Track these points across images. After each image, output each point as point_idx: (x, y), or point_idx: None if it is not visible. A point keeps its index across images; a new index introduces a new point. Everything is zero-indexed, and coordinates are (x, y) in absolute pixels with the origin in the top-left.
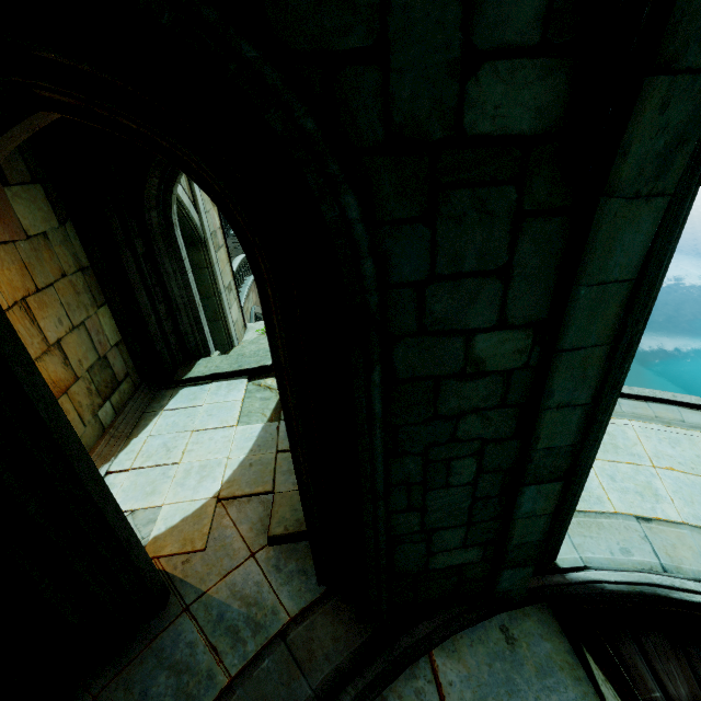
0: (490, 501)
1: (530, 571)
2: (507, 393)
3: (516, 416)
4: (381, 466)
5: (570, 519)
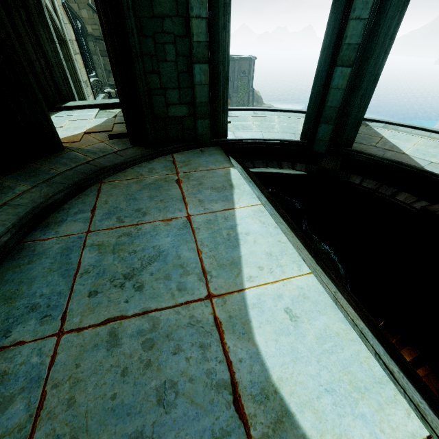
0: (184, 75)
1: (208, 123)
2: (178, 9)
3: (184, 24)
4: (136, 35)
5: (226, 111)
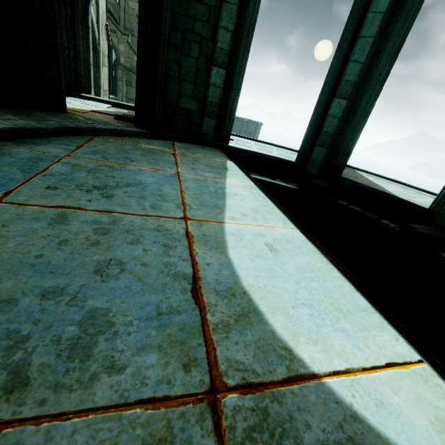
0: (202, 73)
1: (214, 123)
2: (210, 17)
3: (212, 31)
4: (168, 25)
5: (233, 120)
